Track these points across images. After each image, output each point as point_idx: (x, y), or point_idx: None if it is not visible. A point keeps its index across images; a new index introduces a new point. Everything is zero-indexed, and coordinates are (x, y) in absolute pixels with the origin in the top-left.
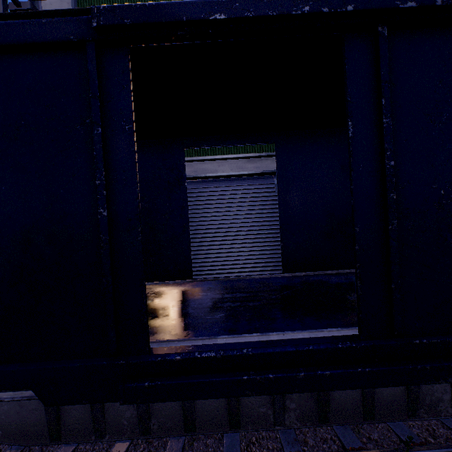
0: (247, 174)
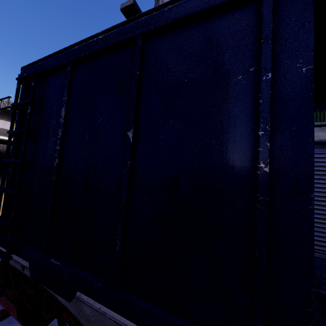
0: (318, 142)
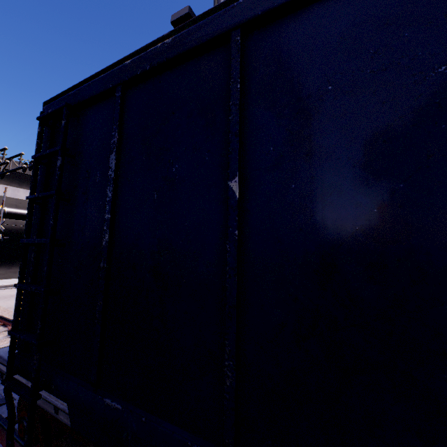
0: None
